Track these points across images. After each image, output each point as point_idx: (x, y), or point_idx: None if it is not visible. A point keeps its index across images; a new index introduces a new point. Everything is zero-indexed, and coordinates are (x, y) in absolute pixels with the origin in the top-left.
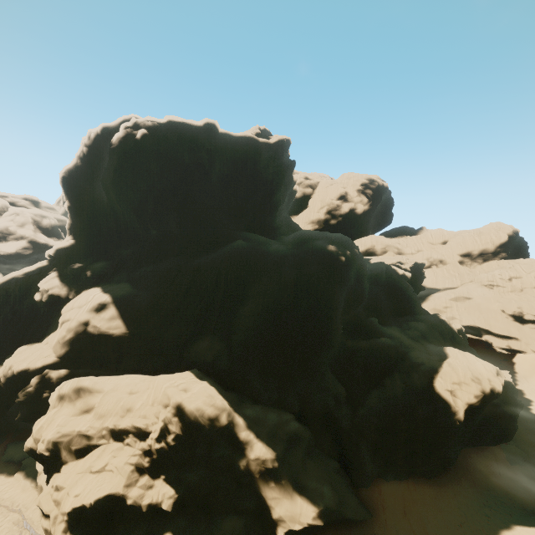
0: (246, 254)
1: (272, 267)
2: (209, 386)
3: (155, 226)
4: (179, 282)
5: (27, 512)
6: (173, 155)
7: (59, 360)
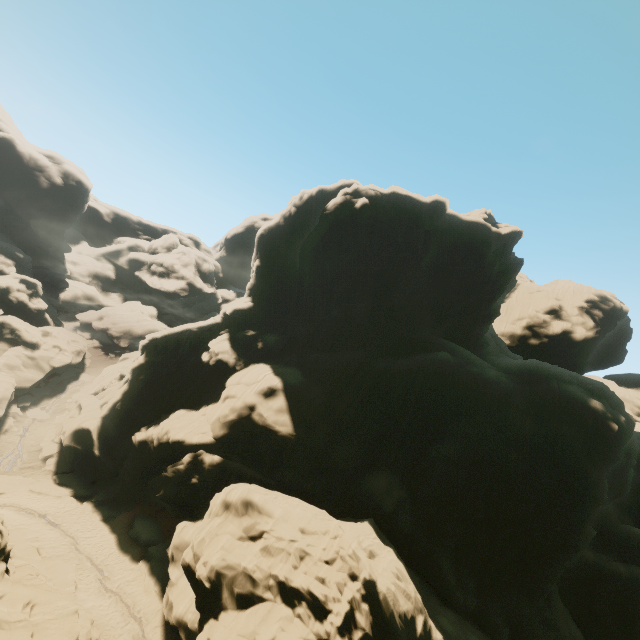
0: (452, 374)
1: (490, 404)
2: (398, 560)
3: (339, 306)
4: (357, 384)
5: (147, 627)
6: (388, 232)
7: (215, 442)
